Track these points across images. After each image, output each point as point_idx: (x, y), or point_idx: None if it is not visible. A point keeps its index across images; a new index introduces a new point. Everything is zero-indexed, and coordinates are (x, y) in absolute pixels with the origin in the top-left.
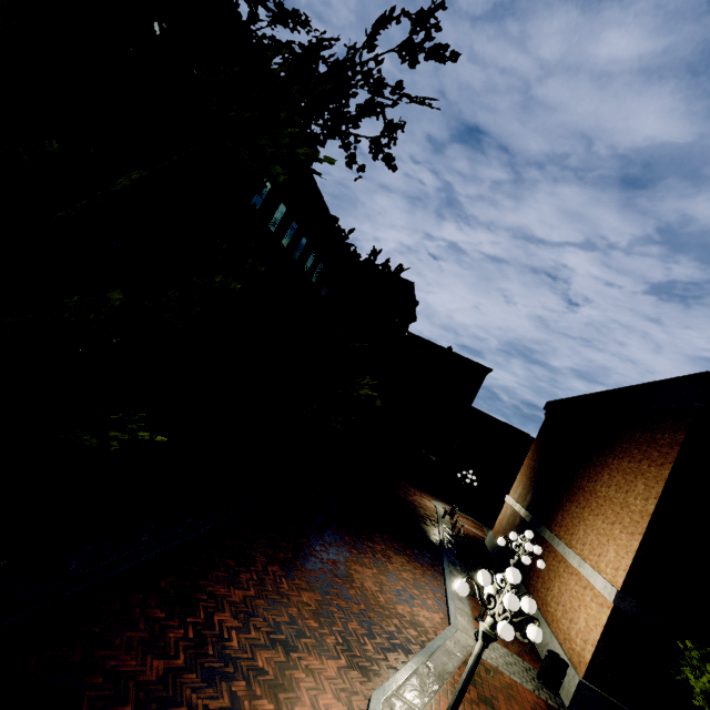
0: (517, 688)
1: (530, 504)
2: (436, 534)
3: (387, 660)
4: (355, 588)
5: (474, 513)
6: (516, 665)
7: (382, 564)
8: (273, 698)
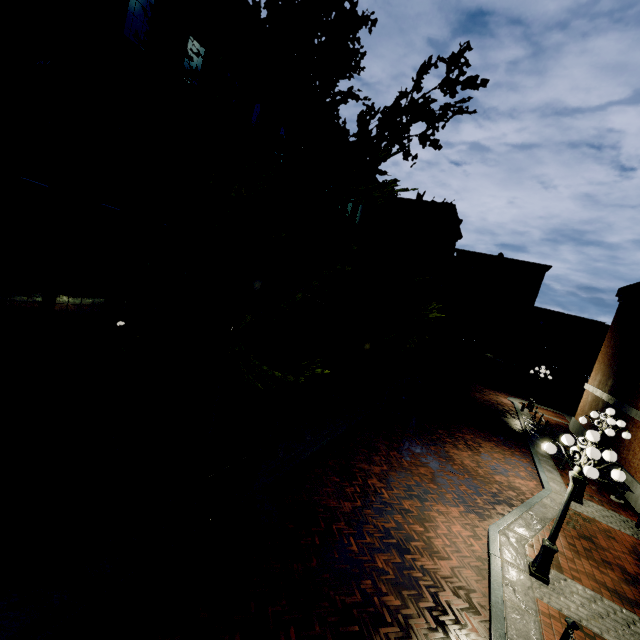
0: (615, 532)
1: (612, 388)
2: (517, 424)
3: (495, 509)
4: (457, 465)
5: (552, 404)
6: (612, 517)
7: (474, 448)
8: (421, 525)
